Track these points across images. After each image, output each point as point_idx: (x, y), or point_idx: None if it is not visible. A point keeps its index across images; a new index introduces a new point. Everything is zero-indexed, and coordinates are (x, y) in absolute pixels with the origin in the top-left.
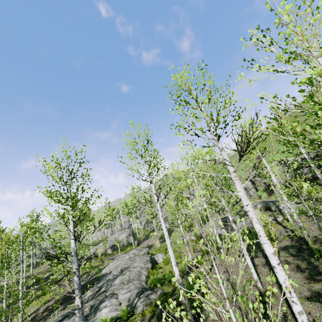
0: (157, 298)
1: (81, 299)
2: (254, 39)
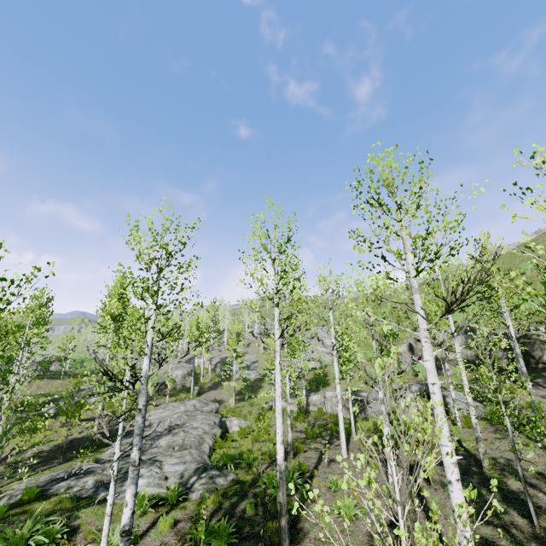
0: (227, 484)
1: (140, 453)
2: (538, 160)
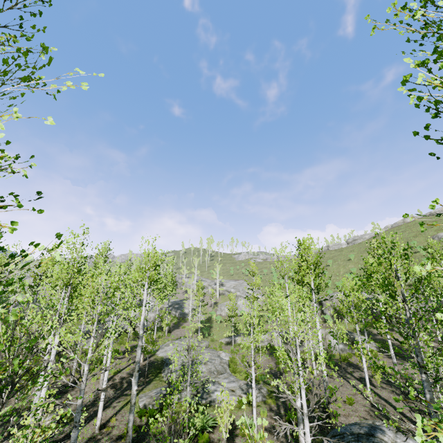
0: (267, 393)
1: None
2: None
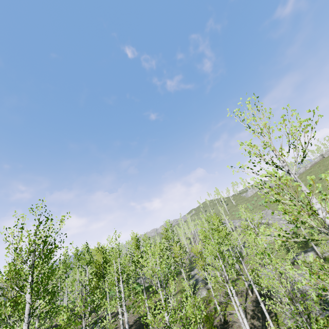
0: None
1: None
2: None
